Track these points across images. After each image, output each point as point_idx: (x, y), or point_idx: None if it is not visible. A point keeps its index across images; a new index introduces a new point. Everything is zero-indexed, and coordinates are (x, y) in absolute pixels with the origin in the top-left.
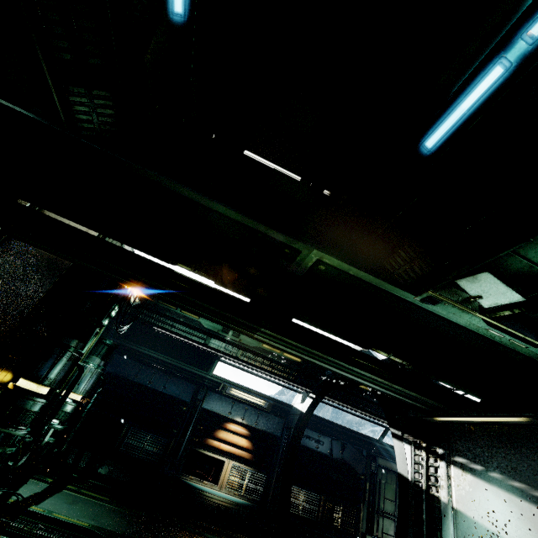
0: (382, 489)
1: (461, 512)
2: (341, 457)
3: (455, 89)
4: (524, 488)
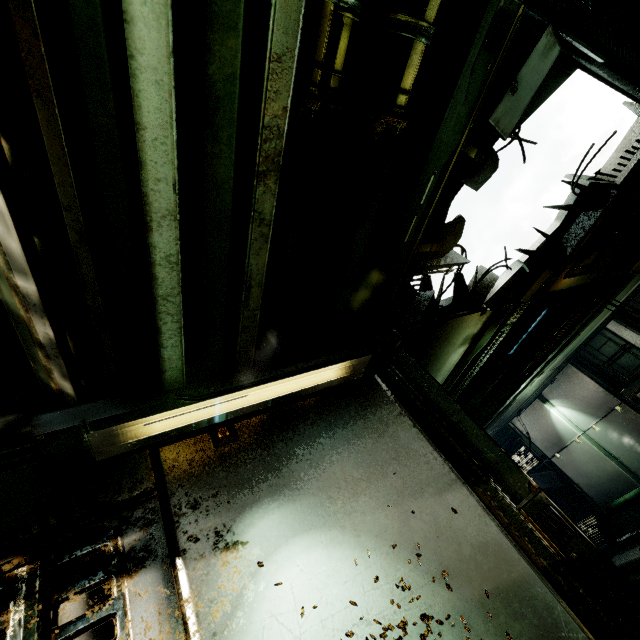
0: None
1: None
2: None
3: None
4: (367, 489)
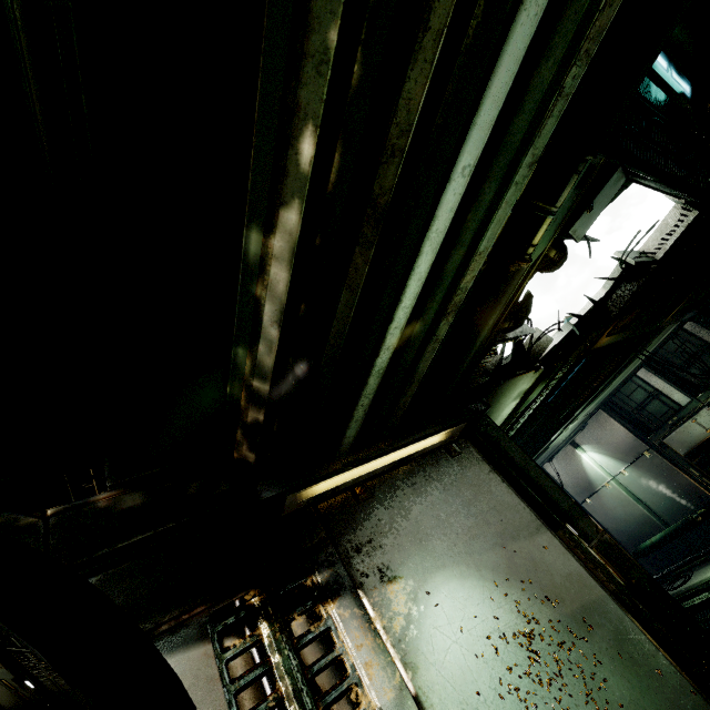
0: None
1: (433, 685)
2: None
3: None
4: (478, 534)
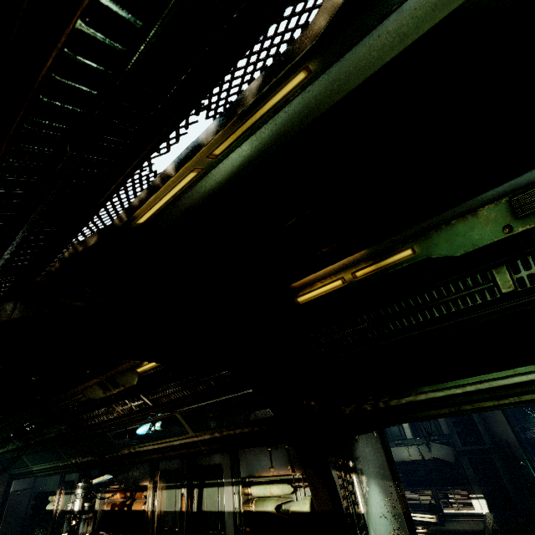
0: None
1: (370, 513)
2: None
3: None
4: (379, 471)
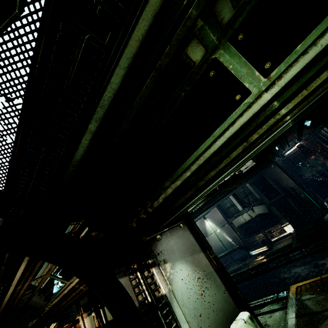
0: None
1: (175, 289)
2: None
3: None
4: (186, 252)
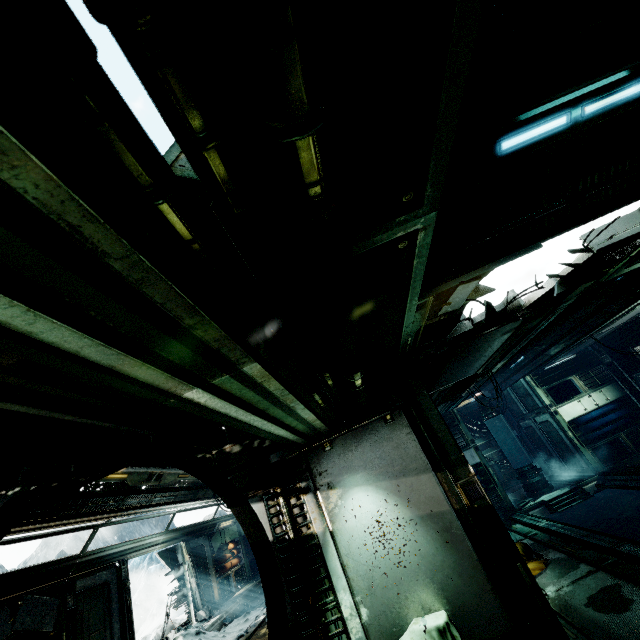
0: (86, 625)
1: (339, 529)
2: (13, 631)
3: (542, 111)
4: (384, 471)
